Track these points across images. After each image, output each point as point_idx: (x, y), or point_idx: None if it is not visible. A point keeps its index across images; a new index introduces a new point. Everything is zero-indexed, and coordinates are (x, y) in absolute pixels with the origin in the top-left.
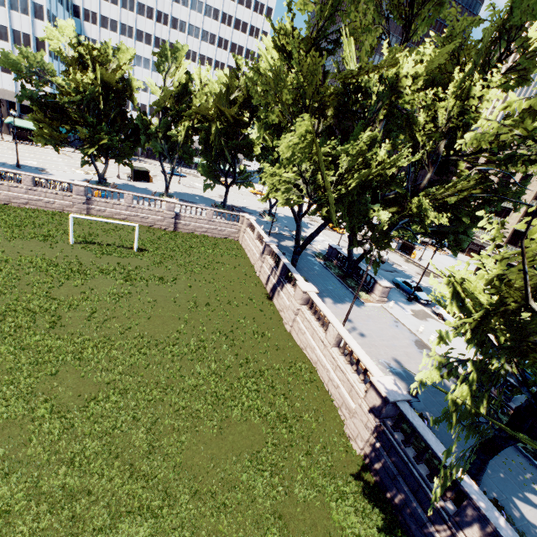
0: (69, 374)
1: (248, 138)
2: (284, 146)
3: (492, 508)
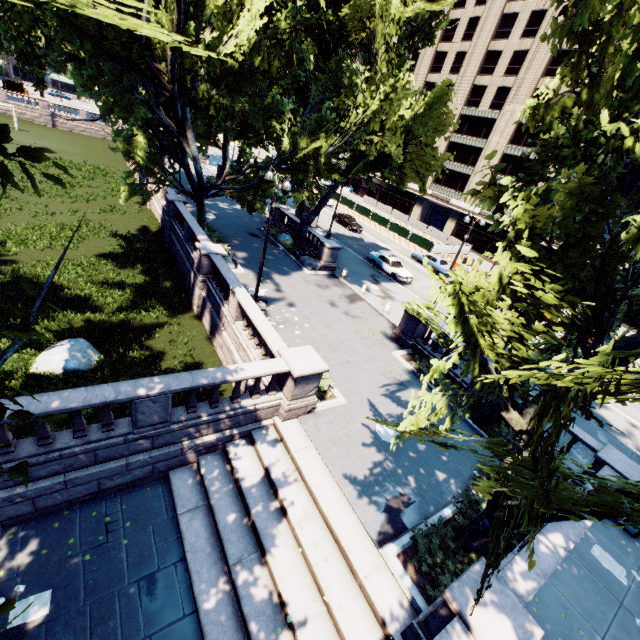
0: None
1: None
2: None
3: None
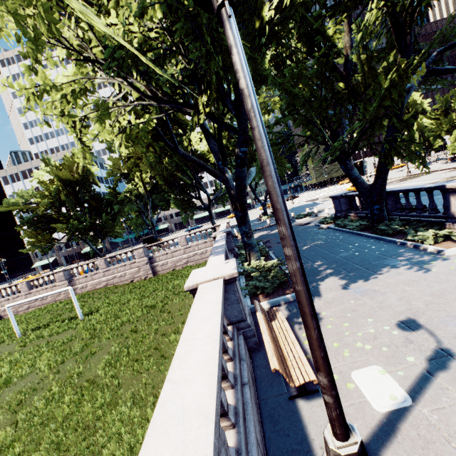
0: None
1: (183, 147)
2: None
3: None
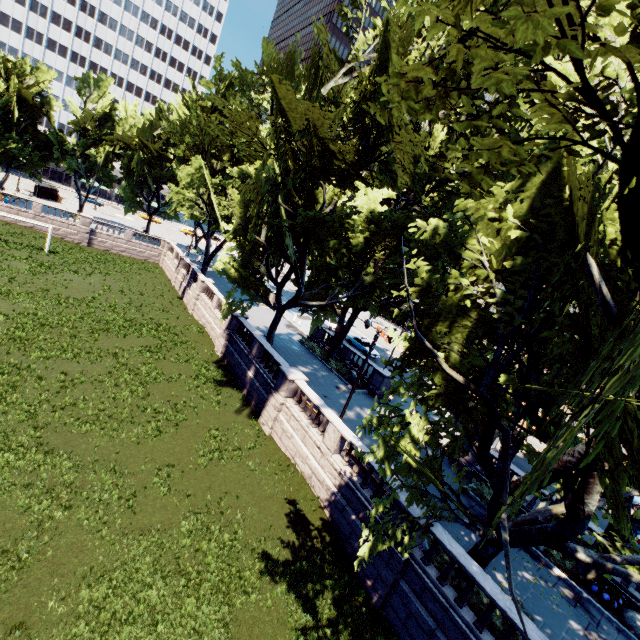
0: (1, 302)
1: (171, 171)
2: (184, 172)
3: (263, 339)
